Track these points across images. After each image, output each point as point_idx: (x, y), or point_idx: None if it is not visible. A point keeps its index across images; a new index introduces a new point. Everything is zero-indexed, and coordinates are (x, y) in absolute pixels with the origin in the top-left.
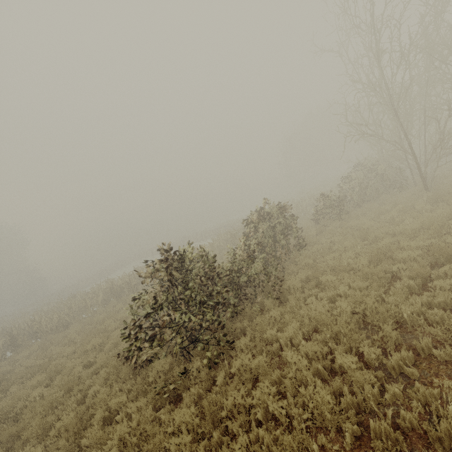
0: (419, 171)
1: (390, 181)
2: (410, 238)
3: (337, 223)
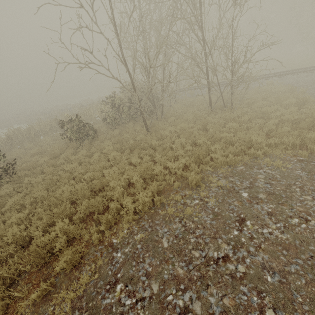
0: (141, 112)
1: (132, 112)
2: (57, 207)
3: (70, 151)
